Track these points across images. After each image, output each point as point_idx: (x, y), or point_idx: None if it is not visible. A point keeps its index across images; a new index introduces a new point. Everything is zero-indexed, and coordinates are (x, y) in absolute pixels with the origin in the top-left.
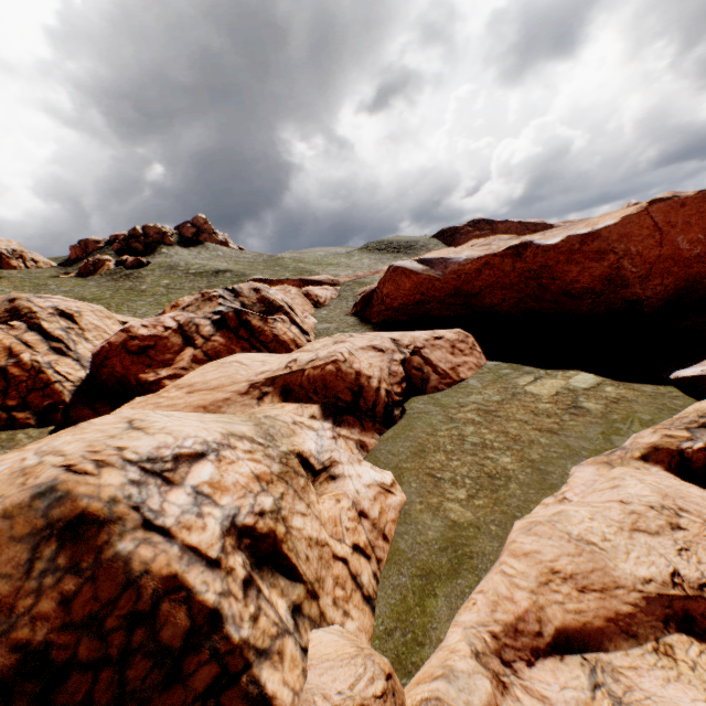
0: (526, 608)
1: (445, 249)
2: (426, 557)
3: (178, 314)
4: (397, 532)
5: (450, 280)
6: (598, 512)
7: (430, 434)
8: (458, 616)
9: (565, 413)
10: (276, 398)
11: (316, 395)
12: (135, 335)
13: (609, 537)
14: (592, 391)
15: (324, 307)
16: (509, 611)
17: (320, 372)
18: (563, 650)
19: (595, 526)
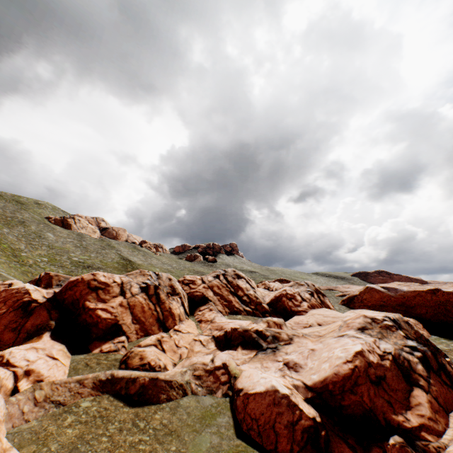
0: None
1: (390, 284)
2: None
3: (293, 288)
4: None
5: (399, 298)
6: None
7: None
8: None
9: None
10: None
11: None
12: (287, 292)
13: None
14: None
15: None
16: None
17: None
18: None
19: None
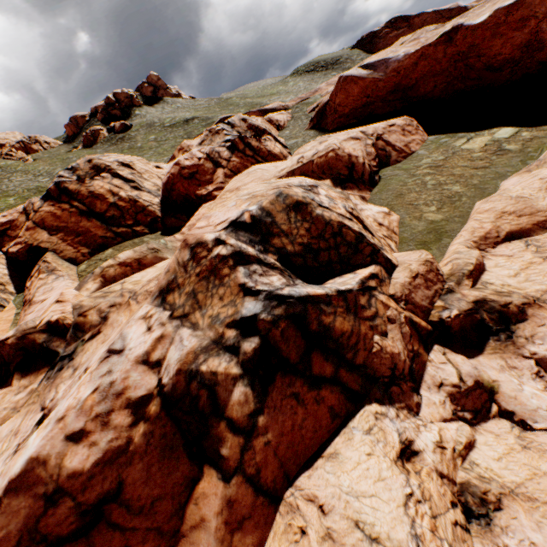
0: (490, 229)
1: (382, 52)
2: (420, 237)
3: (201, 148)
4: (400, 231)
5: (391, 79)
6: (526, 187)
7: (402, 185)
8: (452, 243)
9: (493, 155)
10: None
11: (324, 175)
12: (183, 167)
13: (533, 195)
14: (512, 138)
15: (285, 129)
16: (481, 232)
17: (324, 159)
18: (509, 240)
19: (524, 192)
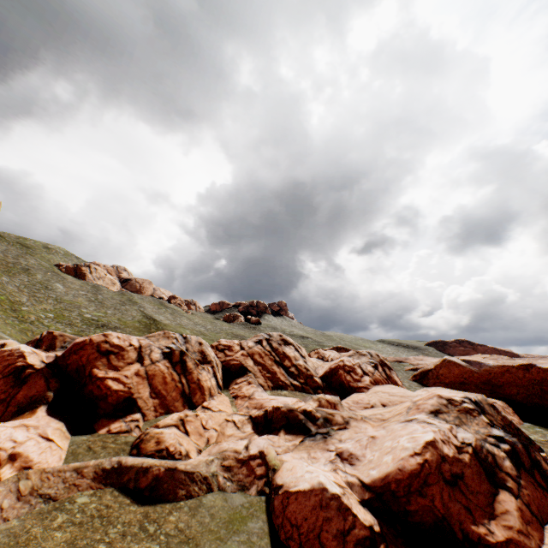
0: None
1: (473, 356)
2: None
3: (353, 358)
4: None
5: (484, 374)
6: None
7: None
8: None
9: None
10: None
11: None
12: (345, 364)
13: None
14: None
15: None
16: None
17: None
18: None
19: None
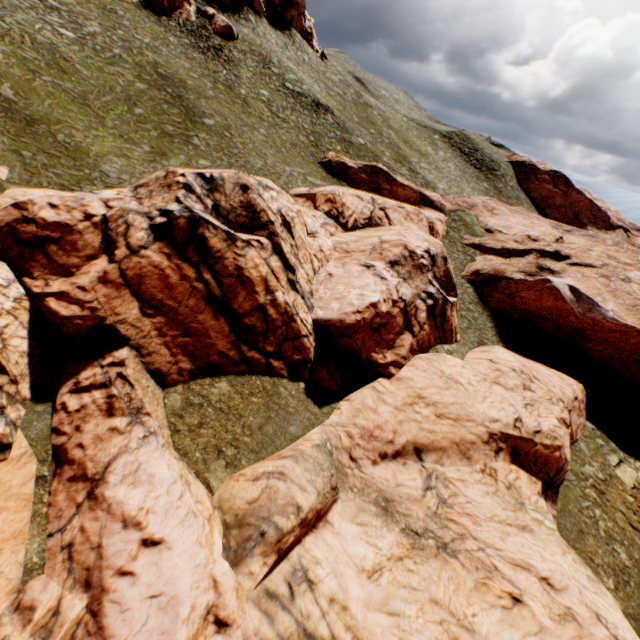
0: None
1: (589, 280)
2: None
3: (398, 282)
4: None
5: (584, 323)
6: None
7: (579, 511)
8: None
9: None
10: (507, 457)
11: (534, 465)
12: (378, 312)
13: None
14: None
15: None
16: None
17: (548, 453)
18: None
19: None
